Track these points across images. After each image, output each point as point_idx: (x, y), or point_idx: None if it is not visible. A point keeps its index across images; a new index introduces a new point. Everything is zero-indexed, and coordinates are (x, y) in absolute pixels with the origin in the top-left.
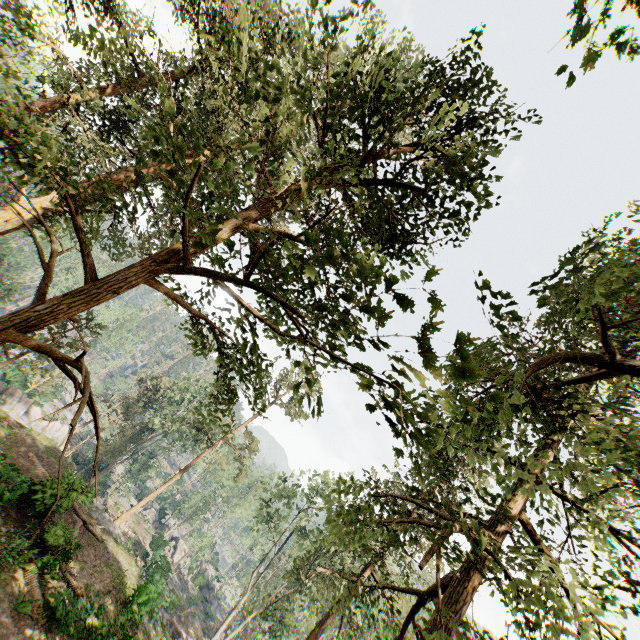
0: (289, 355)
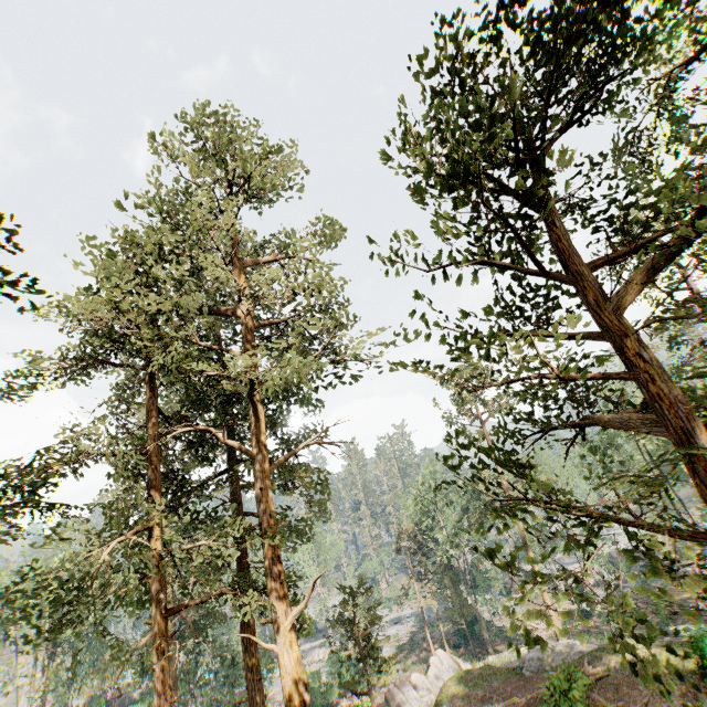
0: None
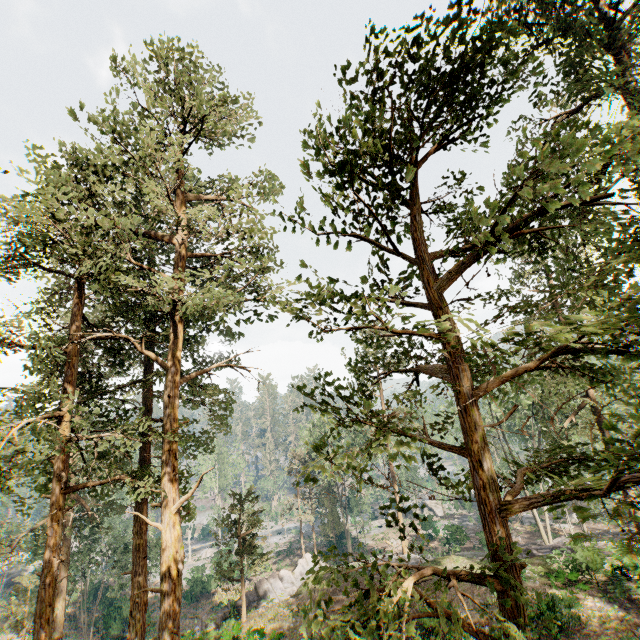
0: None
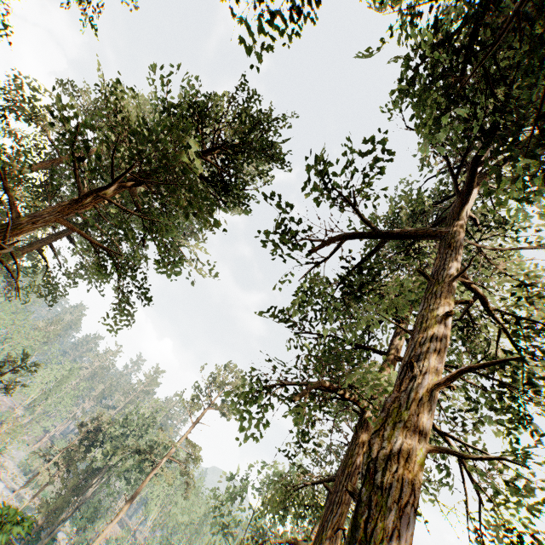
0: (151, 231)
